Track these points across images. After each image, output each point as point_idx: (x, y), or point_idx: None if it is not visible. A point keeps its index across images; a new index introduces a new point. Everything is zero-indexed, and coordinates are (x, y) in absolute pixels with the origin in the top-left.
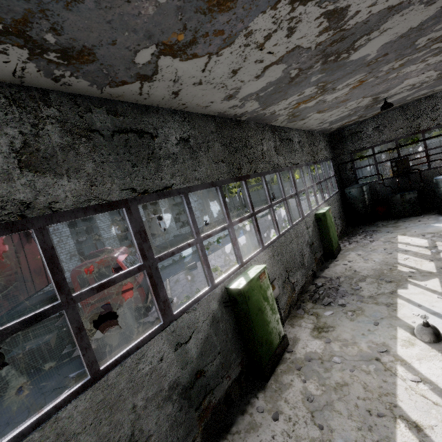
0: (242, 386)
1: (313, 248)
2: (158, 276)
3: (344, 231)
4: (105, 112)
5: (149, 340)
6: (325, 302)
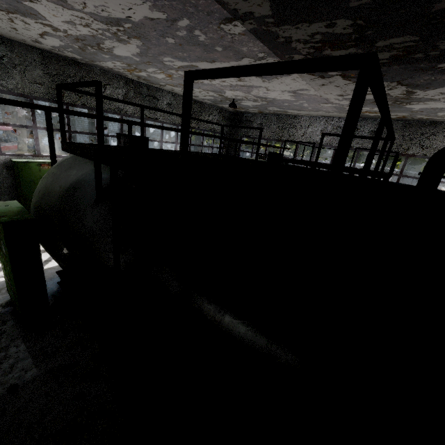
0: None
1: None
2: None
3: None
4: None
5: None
6: None
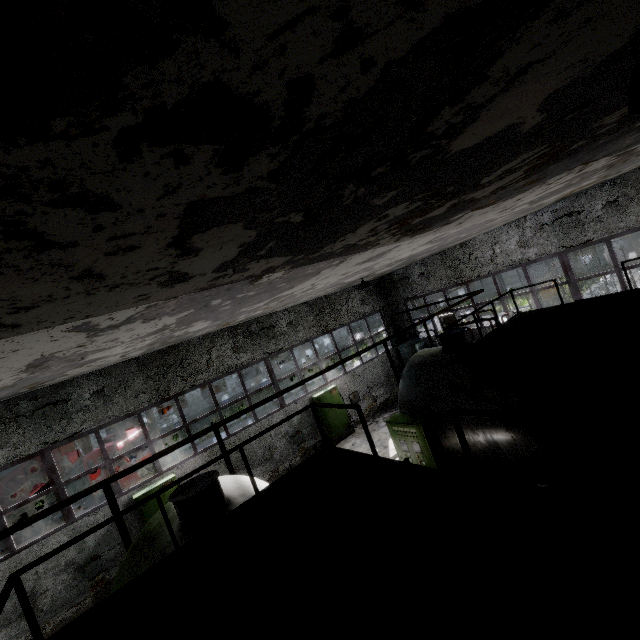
0: None
1: (298, 437)
2: (64, 494)
3: (393, 401)
4: (29, 401)
5: (52, 534)
6: None
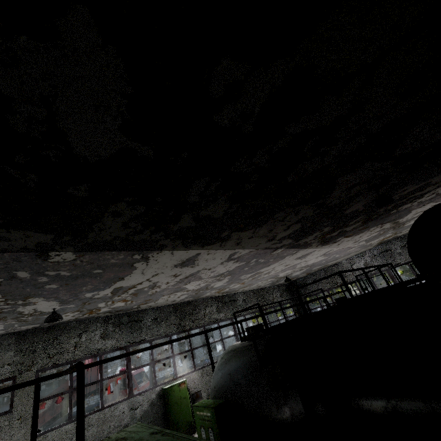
0: None
1: None
2: (131, 376)
3: None
4: (126, 317)
5: (121, 402)
6: None
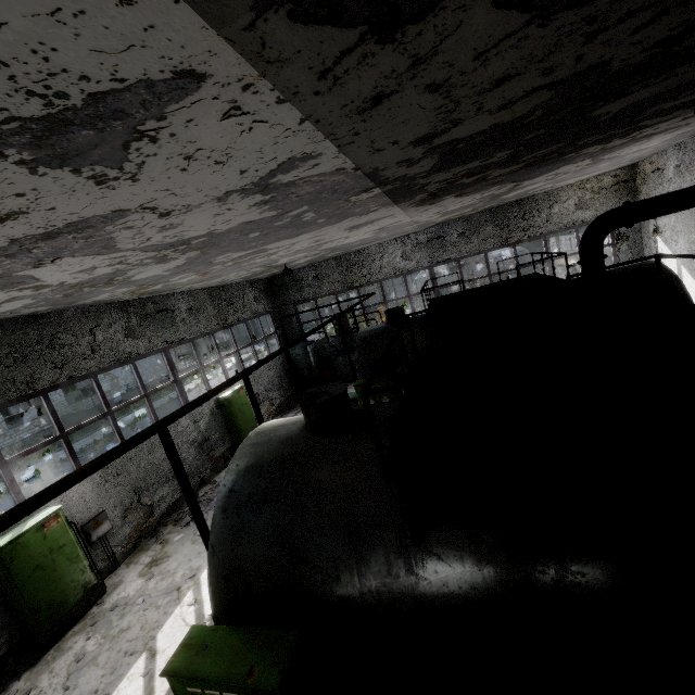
0: (7, 671)
1: (206, 445)
2: None
3: (287, 404)
4: None
5: None
6: (184, 523)
